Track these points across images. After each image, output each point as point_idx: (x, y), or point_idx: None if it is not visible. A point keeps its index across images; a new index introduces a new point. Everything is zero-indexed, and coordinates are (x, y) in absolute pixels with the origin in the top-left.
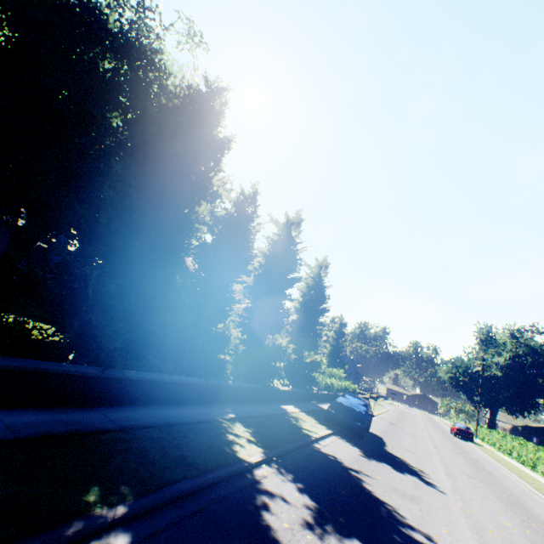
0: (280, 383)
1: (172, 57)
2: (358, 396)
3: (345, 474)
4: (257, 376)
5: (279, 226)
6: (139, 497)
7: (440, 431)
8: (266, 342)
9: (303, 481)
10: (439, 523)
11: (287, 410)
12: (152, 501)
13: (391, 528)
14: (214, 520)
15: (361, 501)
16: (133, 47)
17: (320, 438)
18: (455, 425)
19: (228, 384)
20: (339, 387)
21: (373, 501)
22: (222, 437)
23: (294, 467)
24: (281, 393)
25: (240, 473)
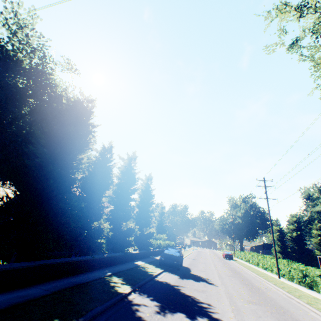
0: (131, 250)
1: (60, 77)
2: (175, 247)
3: (172, 288)
4: (120, 248)
5: (124, 161)
6: (79, 318)
7: (218, 257)
8: (122, 227)
9: (153, 296)
10: (214, 298)
11: (138, 264)
12: (85, 318)
13: (193, 305)
14: (115, 320)
15: (180, 298)
16: (38, 76)
17: (158, 274)
18: (224, 252)
19: (104, 256)
20: (165, 244)
21: (185, 296)
22: (108, 285)
23: (147, 291)
24: (134, 255)
25: (121, 299)
